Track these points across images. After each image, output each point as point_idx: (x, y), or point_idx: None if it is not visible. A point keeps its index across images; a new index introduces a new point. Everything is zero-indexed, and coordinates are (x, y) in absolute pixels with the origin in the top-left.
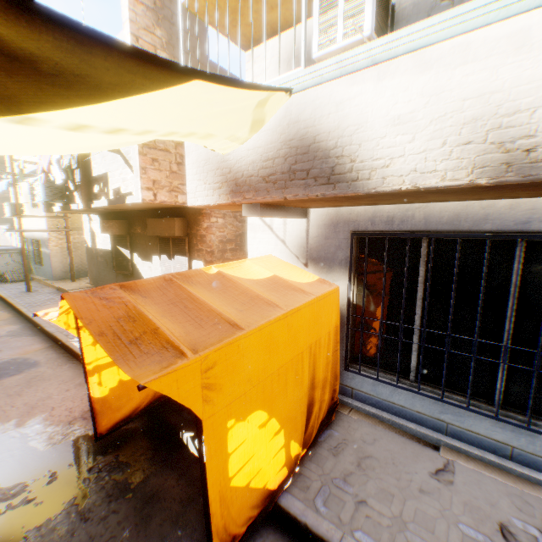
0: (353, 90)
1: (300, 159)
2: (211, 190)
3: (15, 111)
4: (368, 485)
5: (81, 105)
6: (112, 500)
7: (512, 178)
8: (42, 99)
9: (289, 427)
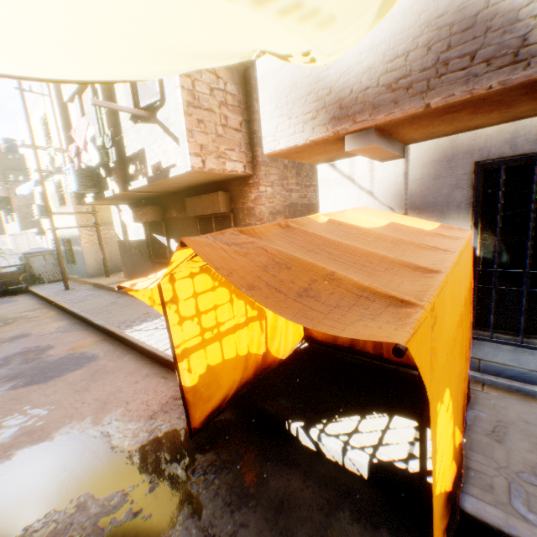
0: None
1: (456, 41)
2: (299, 124)
3: None
4: None
5: None
6: (234, 510)
7: None
8: None
9: (453, 409)
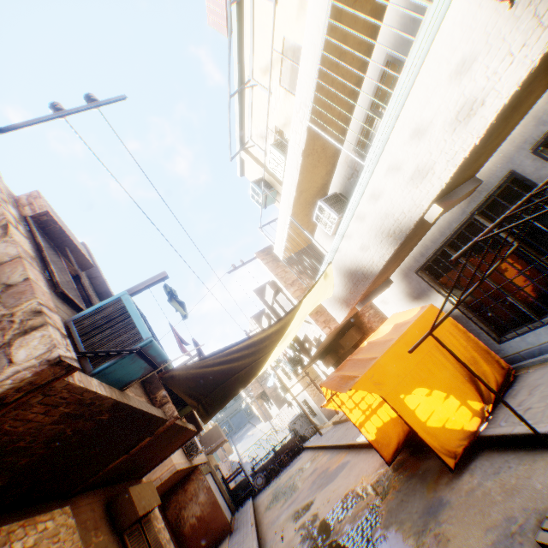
0: (344, 249)
1: (352, 278)
2: (340, 311)
3: (279, 341)
4: (532, 400)
5: (288, 328)
6: (407, 481)
7: (400, 241)
8: (282, 334)
9: (456, 393)
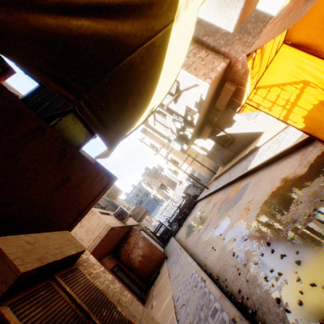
0: None
1: None
2: (234, 3)
3: (176, 7)
4: None
5: None
6: None
7: None
8: None
9: None
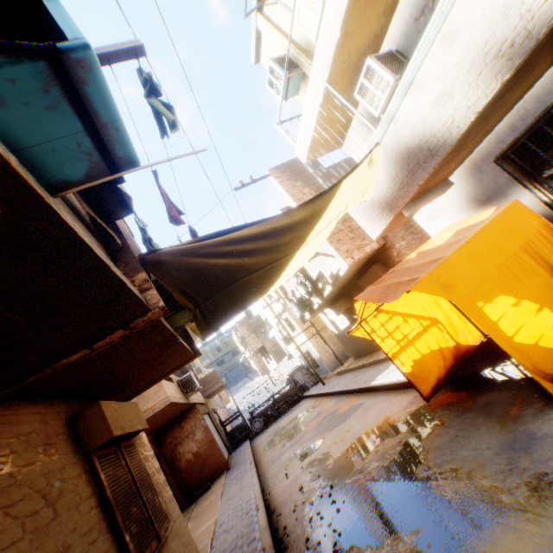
0: (405, 113)
1: (409, 162)
2: (379, 221)
3: (303, 241)
4: None
5: (317, 223)
6: (459, 416)
7: (518, 61)
8: (309, 230)
9: (551, 306)
